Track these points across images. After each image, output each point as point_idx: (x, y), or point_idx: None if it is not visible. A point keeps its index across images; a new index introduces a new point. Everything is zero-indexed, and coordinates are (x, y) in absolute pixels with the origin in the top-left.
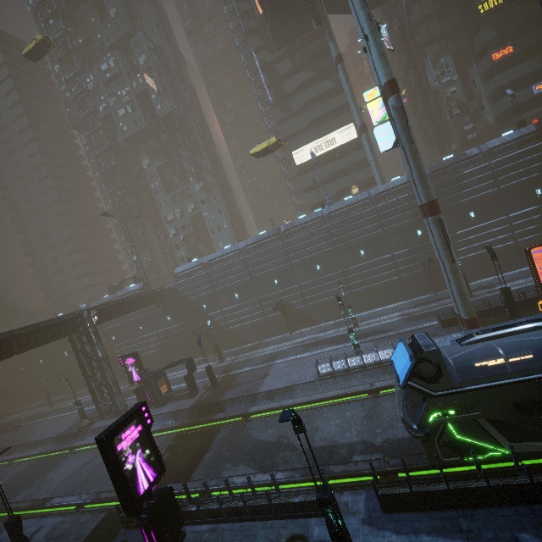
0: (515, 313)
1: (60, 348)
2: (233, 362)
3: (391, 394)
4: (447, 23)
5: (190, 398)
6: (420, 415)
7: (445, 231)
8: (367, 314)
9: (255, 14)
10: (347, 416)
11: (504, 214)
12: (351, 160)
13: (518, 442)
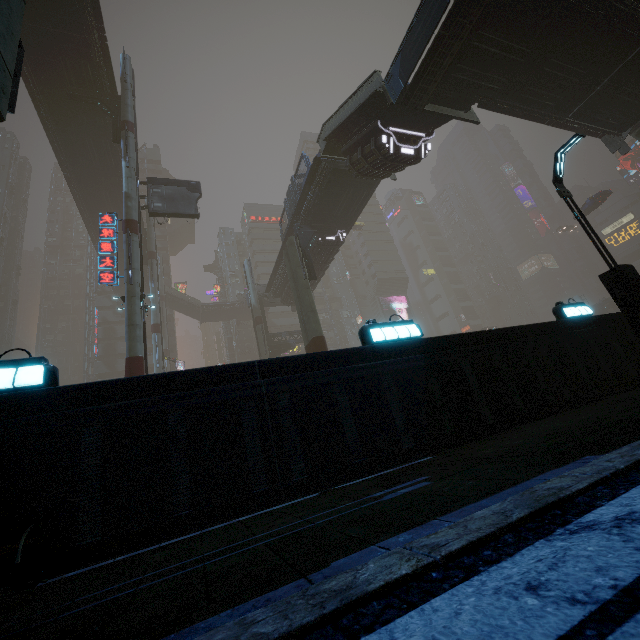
0: None
1: None
2: None
3: None
4: None
5: None
6: None
7: None
8: None
9: None
10: None
11: None
12: None
13: None
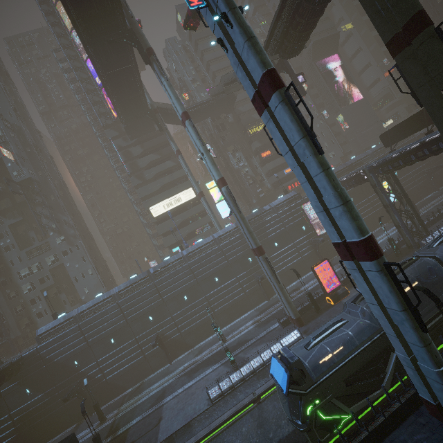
0: (318, 308)
1: None
2: (117, 417)
3: (269, 396)
4: (235, 135)
5: None
6: (301, 412)
7: (271, 265)
8: (229, 328)
9: (110, 116)
10: (244, 432)
11: (292, 242)
12: (194, 211)
13: (353, 405)
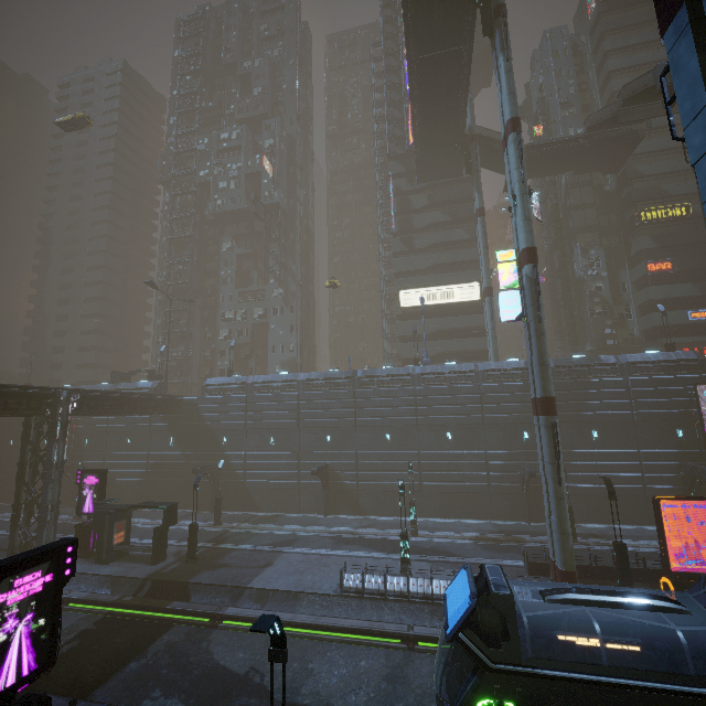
0: (628, 584)
1: (8, 432)
2: (232, 530)
3: (434, 651)
4: (605, 218)
5: (149, 564)
6: (464, 695)
7: (558, 440)
8: (433, 522)
9: (405, 142)
10: (361, 666)
11: (634, 447)
12: (465, 322)
13: None
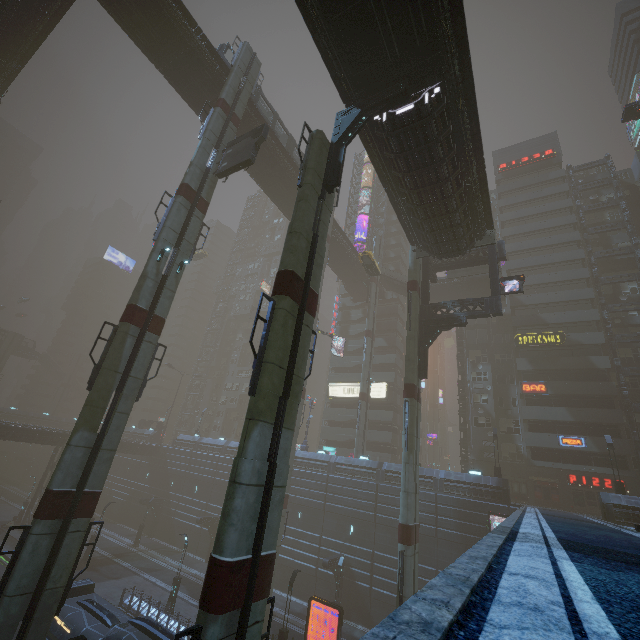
0: None
1: None
2: (137, 552)
3: None
4: (501, 336)
5: None
6: None
7: None
8: None
9: None
10: None
11: (434, 564)
12: (373, 416)
13: None
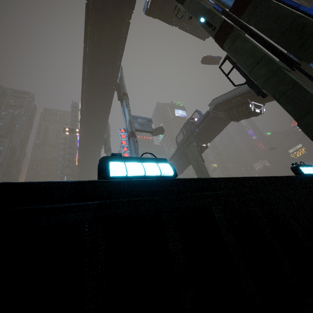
0: None
1: None
2: None
3: None
4: None
5: None
6: None
7: None
8: None
9: (74, 162)
10: None
11: None
12: None
13: None
